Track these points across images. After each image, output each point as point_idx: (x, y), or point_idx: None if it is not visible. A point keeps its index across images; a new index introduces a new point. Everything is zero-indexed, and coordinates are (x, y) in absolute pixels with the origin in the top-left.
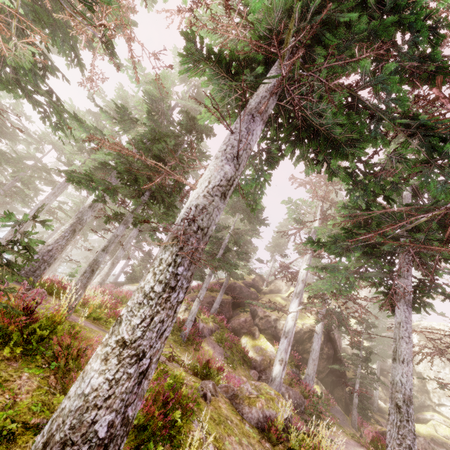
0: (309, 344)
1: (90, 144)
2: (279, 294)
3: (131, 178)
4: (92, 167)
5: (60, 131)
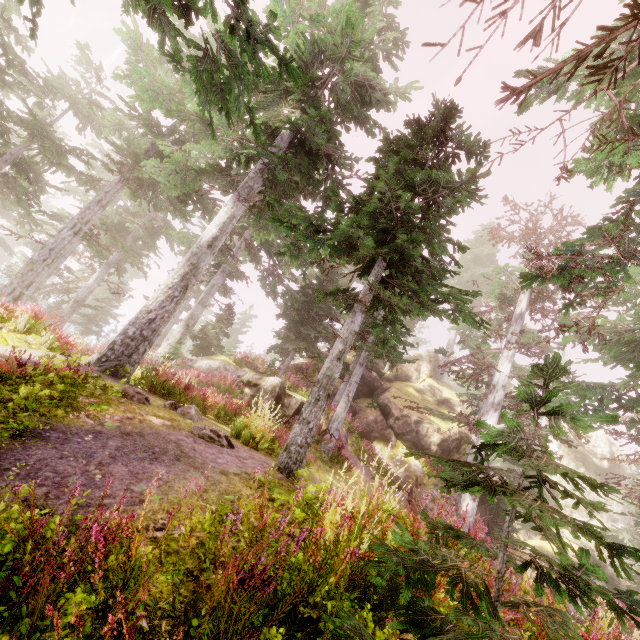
0: (456, 456)
1: (193, 124)
2: (409, 382)
3: (376, 228)
4: (194, 169)
5: (136, 87)
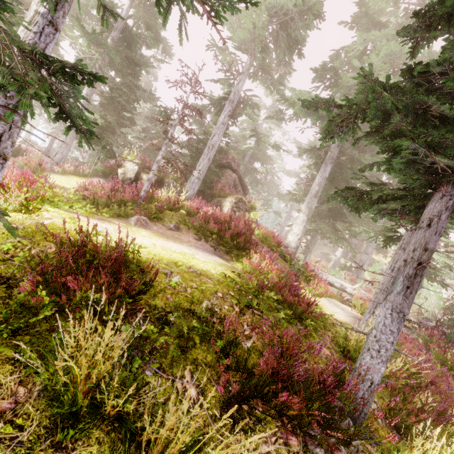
0: None
1: None
2: None
3: None
4: None
5: None
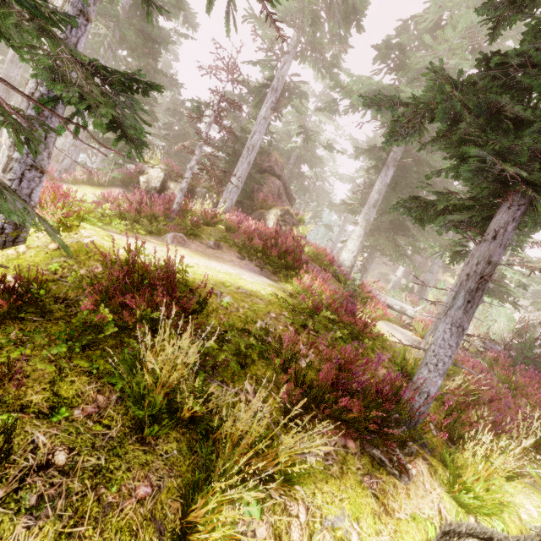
0: None
1: None
2: None
3: None
4: None
5: None
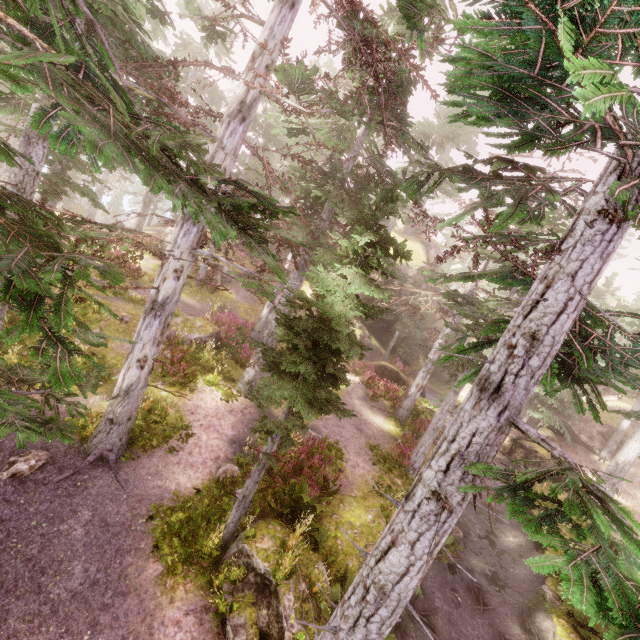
0: None
1: None
2: None
3: None
4: None
5: None
